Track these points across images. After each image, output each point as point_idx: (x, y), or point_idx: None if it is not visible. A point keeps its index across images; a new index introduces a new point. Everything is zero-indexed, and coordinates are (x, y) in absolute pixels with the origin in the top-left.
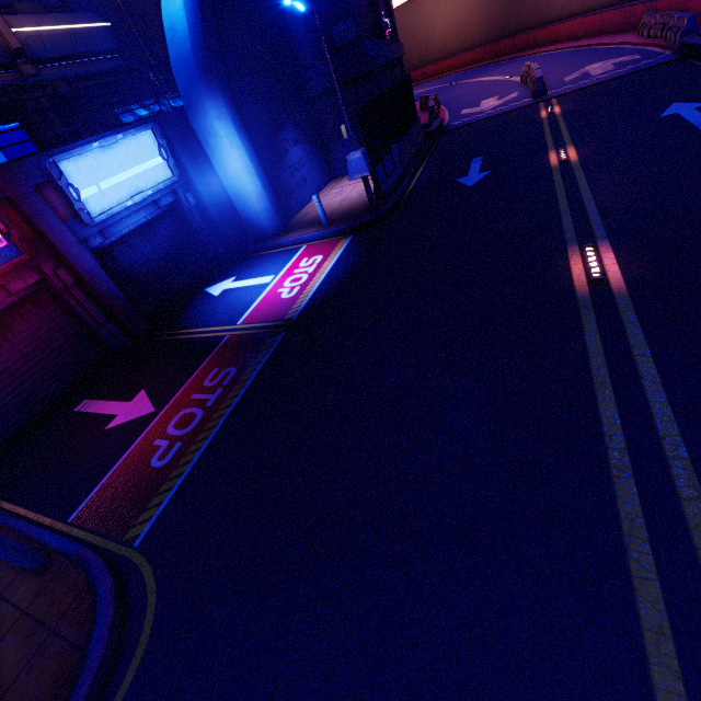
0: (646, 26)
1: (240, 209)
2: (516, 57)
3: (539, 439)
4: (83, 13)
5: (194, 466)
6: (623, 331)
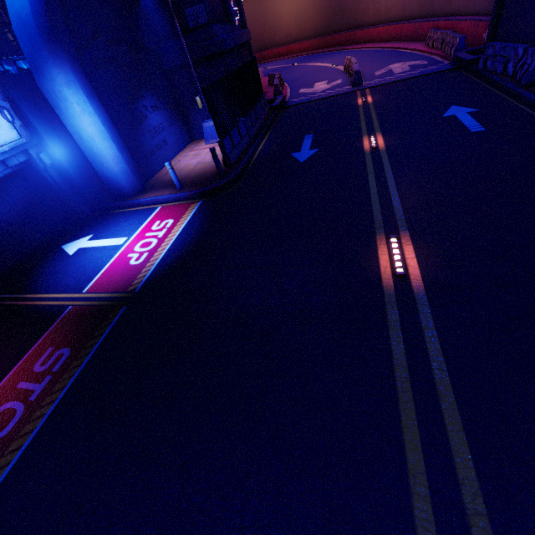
0: (431, 39)
1: (98, 169)
2: (341, 49)
3: (349, 476)
4: None
5: None
6: (423, 337)
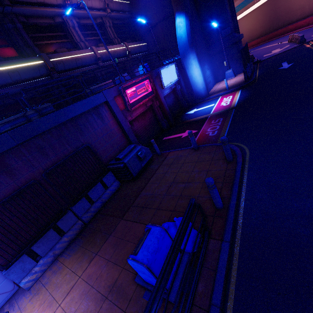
0: None
1: (194, 89)
2: (279, 37)
3: None
4: (141, 41)
5: (228, 131)
6: None
